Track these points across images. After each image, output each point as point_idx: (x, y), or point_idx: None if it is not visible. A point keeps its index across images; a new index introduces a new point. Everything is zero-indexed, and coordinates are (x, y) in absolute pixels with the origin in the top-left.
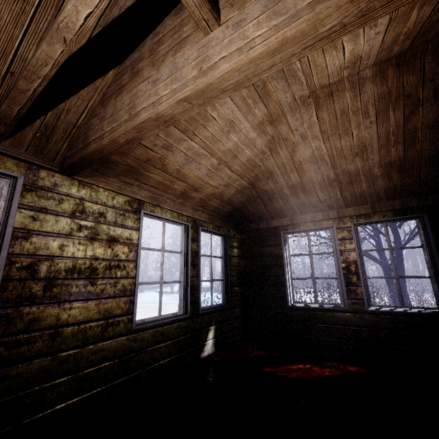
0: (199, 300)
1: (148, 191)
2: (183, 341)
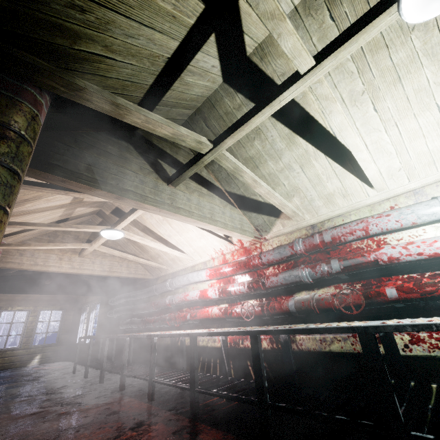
0: (31, 342)
1: (5, 302)
2: (15, 358)
